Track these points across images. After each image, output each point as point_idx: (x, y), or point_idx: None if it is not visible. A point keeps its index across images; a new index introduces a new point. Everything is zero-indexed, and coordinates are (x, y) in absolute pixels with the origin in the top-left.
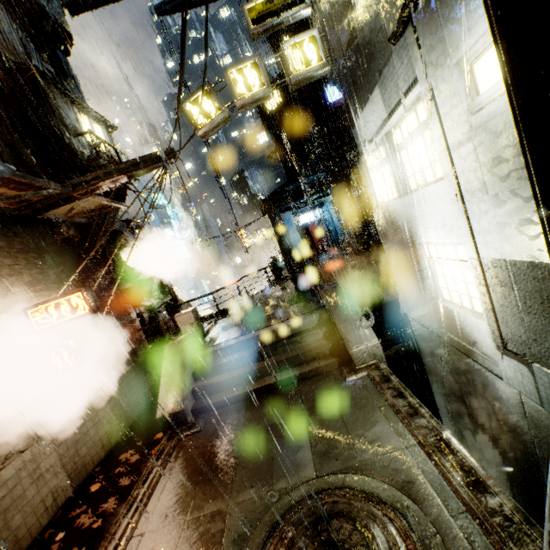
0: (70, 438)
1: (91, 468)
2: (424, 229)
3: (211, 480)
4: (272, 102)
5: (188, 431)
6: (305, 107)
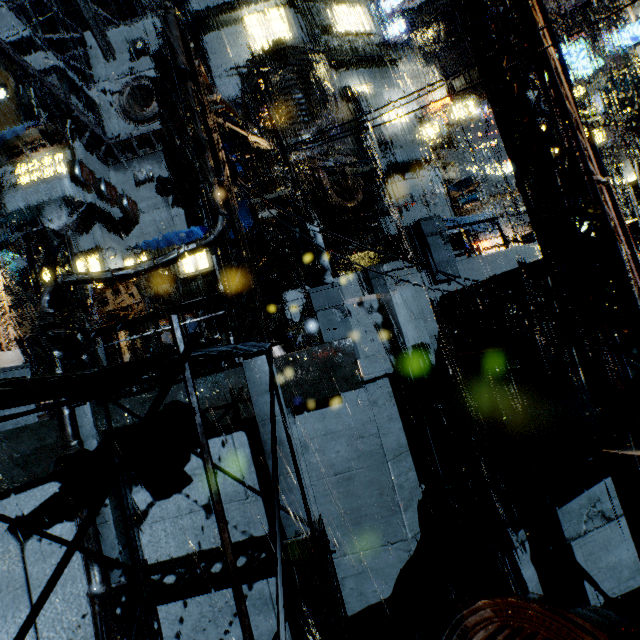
0: None
1: None
2: None
3: None
4: None
5: None
6: None
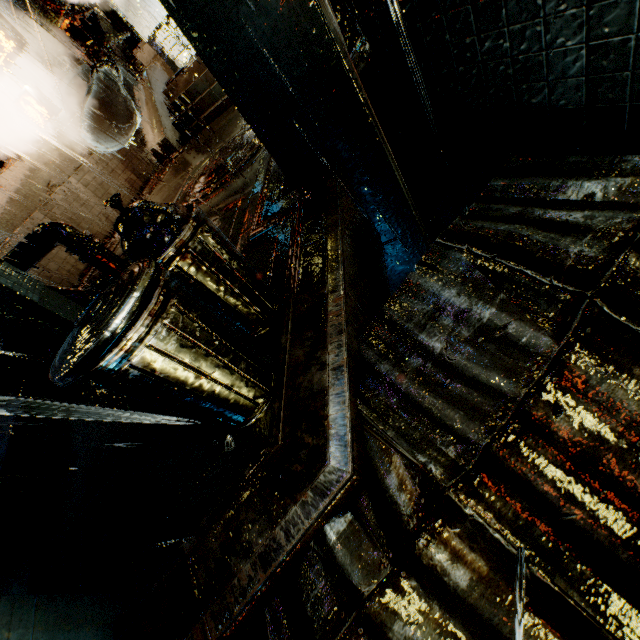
0: (95, 182)
1: (127, 204)
2: None
3: (185, 166)
4: None
5: (176, 154)
6: None
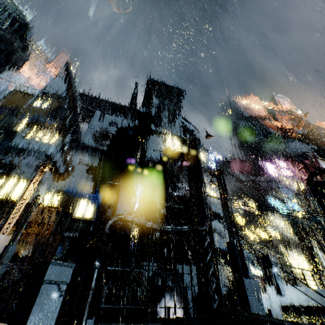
0: None
1: None
2: (308, 277)
3: None
4: (241, 222)
5: None
6: (255, 229)
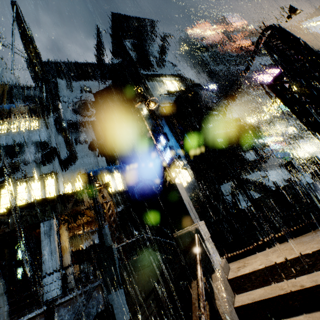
0: None
1: None
2: None
3: None
4: None
5: None
6: None
